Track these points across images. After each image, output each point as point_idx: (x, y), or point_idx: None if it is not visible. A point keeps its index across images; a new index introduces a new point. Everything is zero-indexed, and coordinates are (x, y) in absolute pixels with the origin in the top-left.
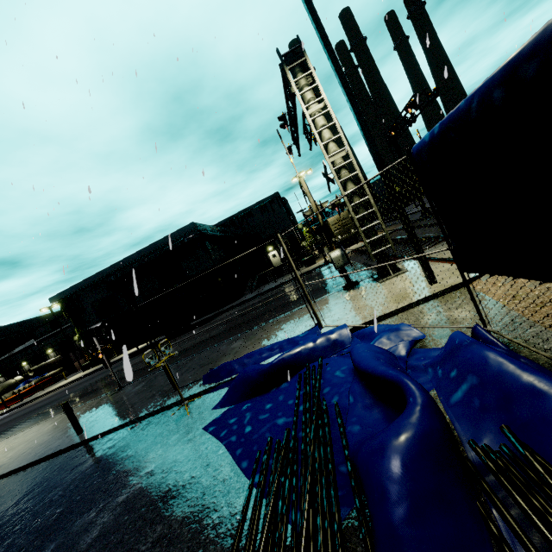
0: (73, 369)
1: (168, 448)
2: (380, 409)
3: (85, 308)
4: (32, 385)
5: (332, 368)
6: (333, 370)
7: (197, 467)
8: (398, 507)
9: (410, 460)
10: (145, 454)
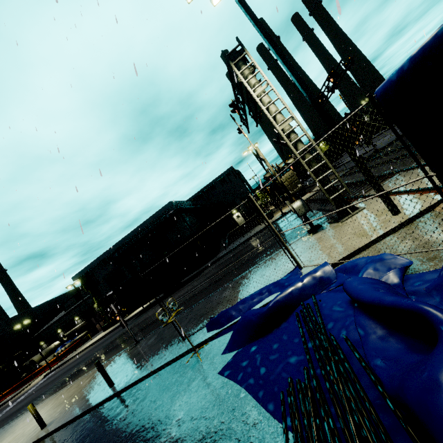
0: (96, 331)
1: (191, 394)
2: (397, 338)
3: (99, 281)
4: (67, 347)
5: (327, 304)
6: (329, 305)
7: (224, 412)
8: None
9: None
10: (171, 401)
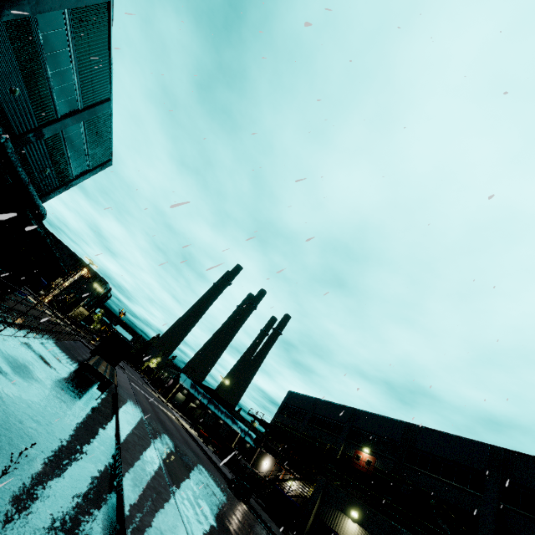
0: None
1: None
2: None
3: None
4: None
5: None
6: None
7: None
8: None
9: None
10: None
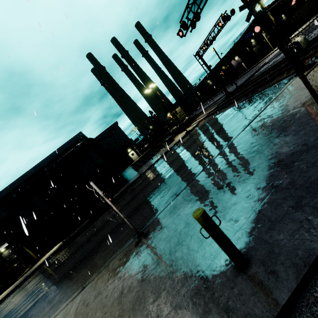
0: None
1: None
2: None
3: None
4: None
5: None
6: None
7: None
8: None
9: None
10: None
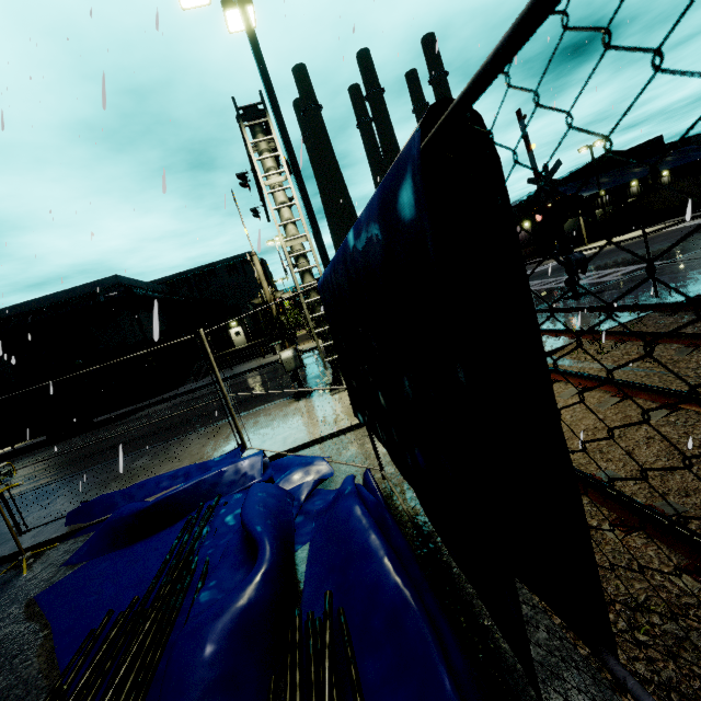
0: None
1: None
2: (247, 568)
3: None
4: None
5: (226, 511)
6: (226, 513)
7: (1, 660)
8: (182, 699)
9: (217, 641)
10: None
